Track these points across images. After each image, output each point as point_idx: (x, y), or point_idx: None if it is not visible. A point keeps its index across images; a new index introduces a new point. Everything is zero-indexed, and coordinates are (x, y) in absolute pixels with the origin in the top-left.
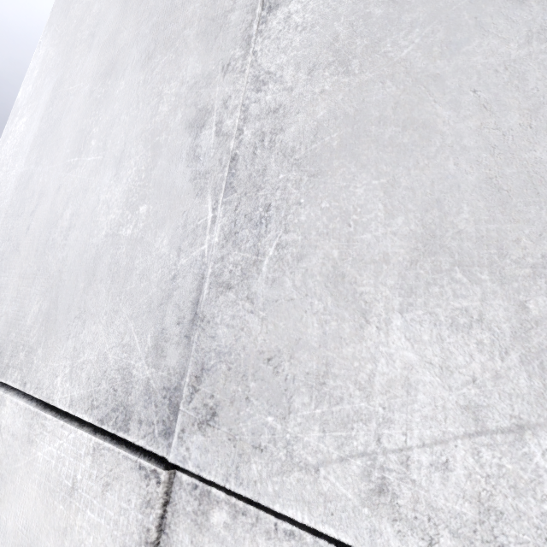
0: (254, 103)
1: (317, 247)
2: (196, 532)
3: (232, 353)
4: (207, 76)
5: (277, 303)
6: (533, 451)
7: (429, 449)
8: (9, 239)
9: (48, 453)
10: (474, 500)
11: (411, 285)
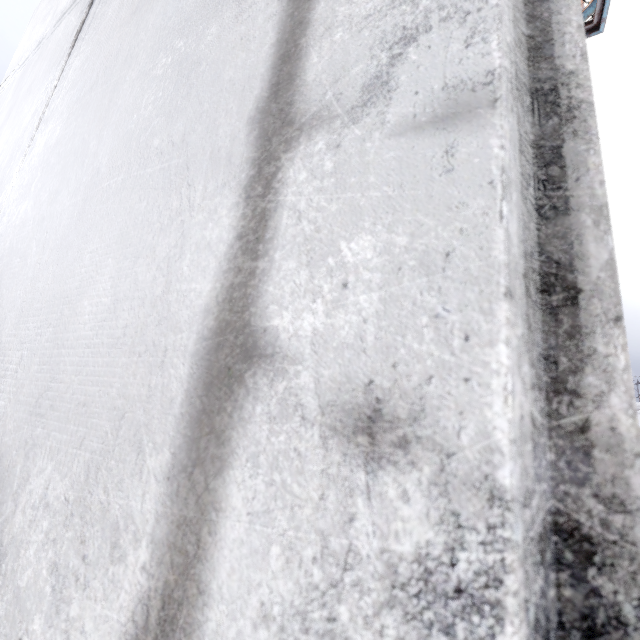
0: None
1: None
2: None
3: None
4: None
5: None
6: None
7: None
8: None
9: None
10: None
11: None
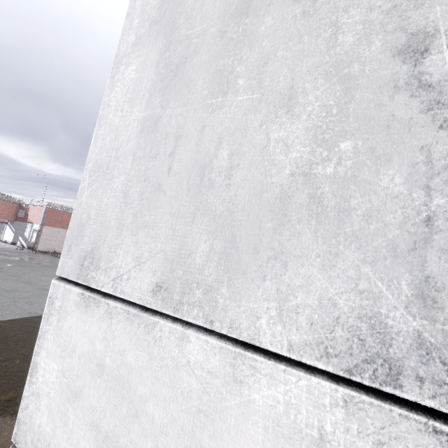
0: None
1: None
2: None
3: None
4: None
5: None
6: None
7: None
8: (146, 180)
9: (269, 397)
10: None
11: None
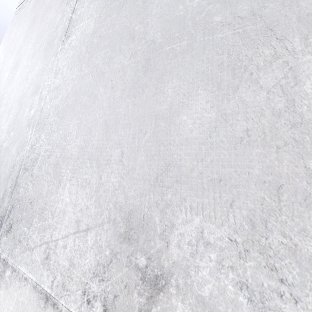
0: (52, 84)
1: (55, 151)
2: (0, 280)
3: (22, 200)
4: (42, 70)
5: (38, 177)
6: (88, 239)
7: (63, 239)
8: None
9: None
10: (69, 260)
11: (75, 169)
